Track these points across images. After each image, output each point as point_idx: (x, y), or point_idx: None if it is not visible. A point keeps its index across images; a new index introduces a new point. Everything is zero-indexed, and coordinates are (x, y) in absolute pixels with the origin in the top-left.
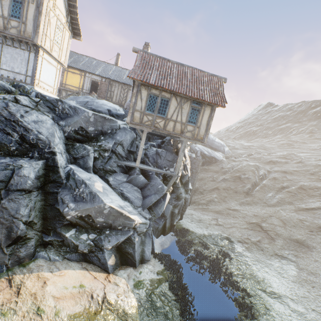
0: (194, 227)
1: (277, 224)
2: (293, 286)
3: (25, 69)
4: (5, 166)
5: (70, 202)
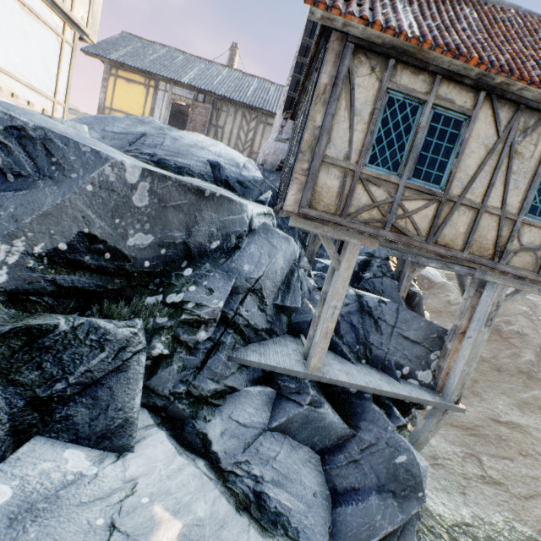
0: (429, 489)
1: None
2: None
3: None
4: None
5: None
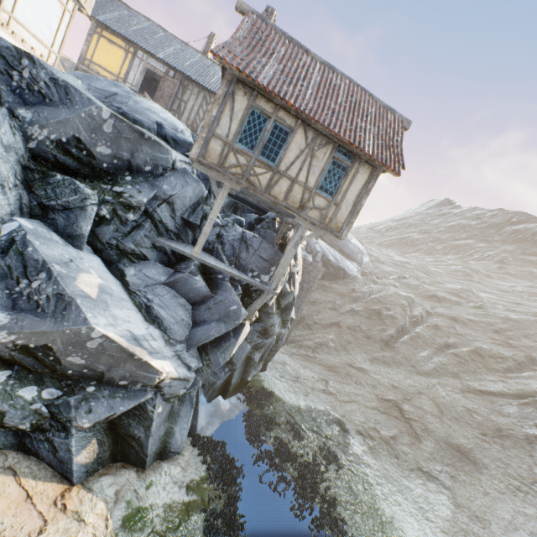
0: (284, 391)
1: (428, 411)
2: None
3: None
4: None
5: (0, 310)
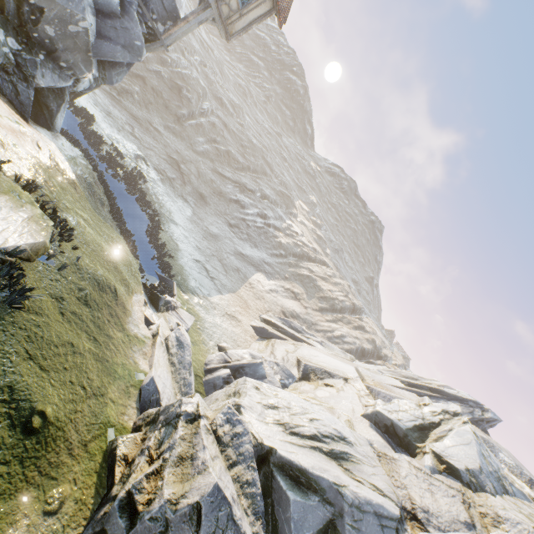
0: (102, 119)
1: (193, 173)
2: (187, 222)
3: None
4: None
5: None
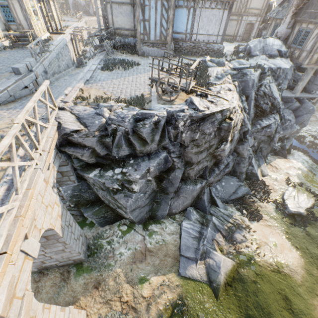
0: None
1: None
2: None
3: (217, 29)
4: (274, 123)
5: (280, 131)
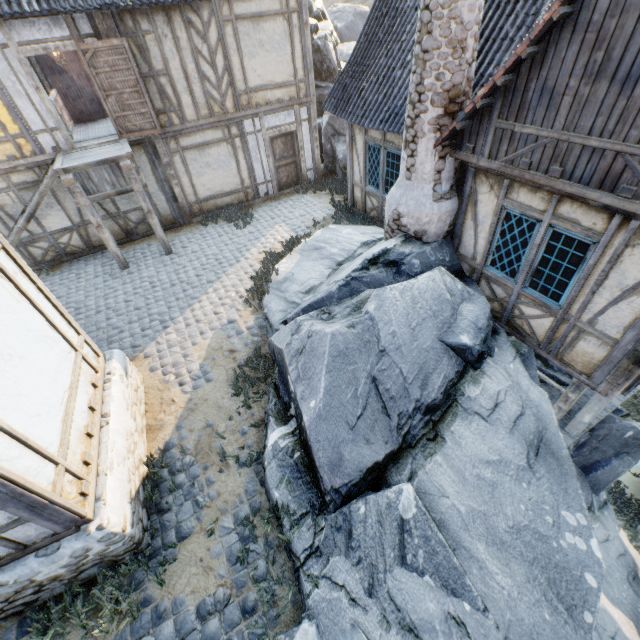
0: None
1: None
2: None
3: None
4: None
5: None
